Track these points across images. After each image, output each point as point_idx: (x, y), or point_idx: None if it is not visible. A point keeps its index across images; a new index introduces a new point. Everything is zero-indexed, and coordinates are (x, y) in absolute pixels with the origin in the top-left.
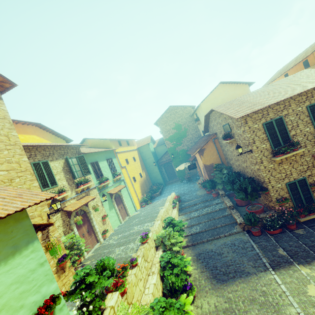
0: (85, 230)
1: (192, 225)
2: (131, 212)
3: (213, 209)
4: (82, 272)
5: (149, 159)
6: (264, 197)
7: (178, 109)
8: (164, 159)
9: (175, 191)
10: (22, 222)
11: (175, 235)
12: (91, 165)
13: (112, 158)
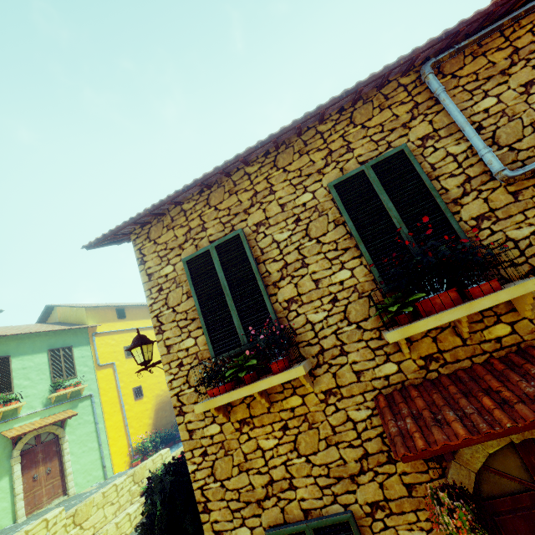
0: None
1: None
2: (82, 482)
3: None
4: None
5: None
6: None
7: None
8: None
9: None
10: None
11: None
12: None
13: (74, 347)
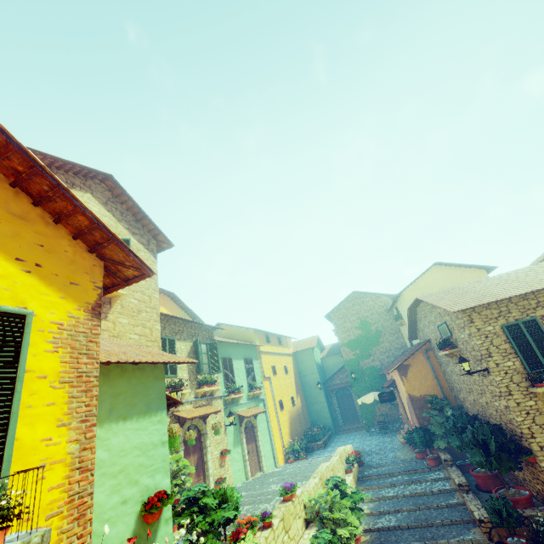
0: (194, 463)
1: (382, 512)
2: (267, 465)
3: (428, 488)
4: (197, 488)
5: (311, 376)
6: (531, 474)
7: (367, 297)
8: (337, 381)
9: (354, 445)
10: (159, 382)
11: (344, 506)
12: (222, 361)
13: (252, 359)
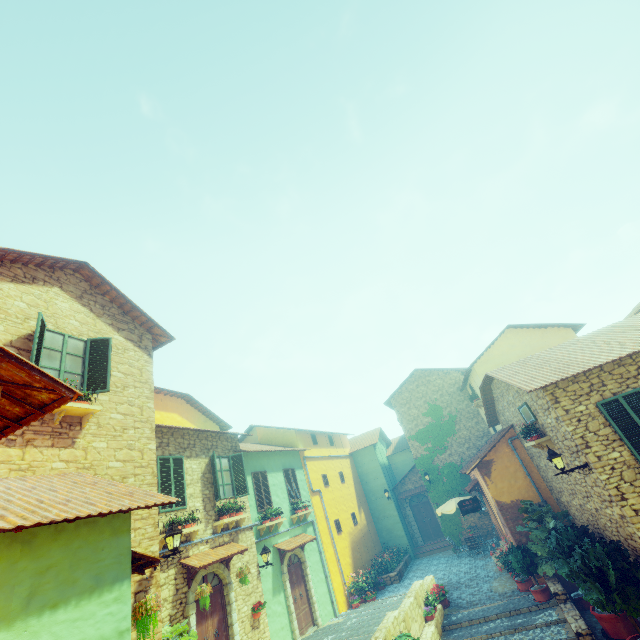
0: (213, 629)
1: None
2: (322, 615)
3: (537, 639)
4: None
5: (376, 482)
6: None
7: (433, 375)
8: (409, 485)
9: (438, 575)
10: (121, 538)
11: None
12: (252, 477)
13: (295, 469)
